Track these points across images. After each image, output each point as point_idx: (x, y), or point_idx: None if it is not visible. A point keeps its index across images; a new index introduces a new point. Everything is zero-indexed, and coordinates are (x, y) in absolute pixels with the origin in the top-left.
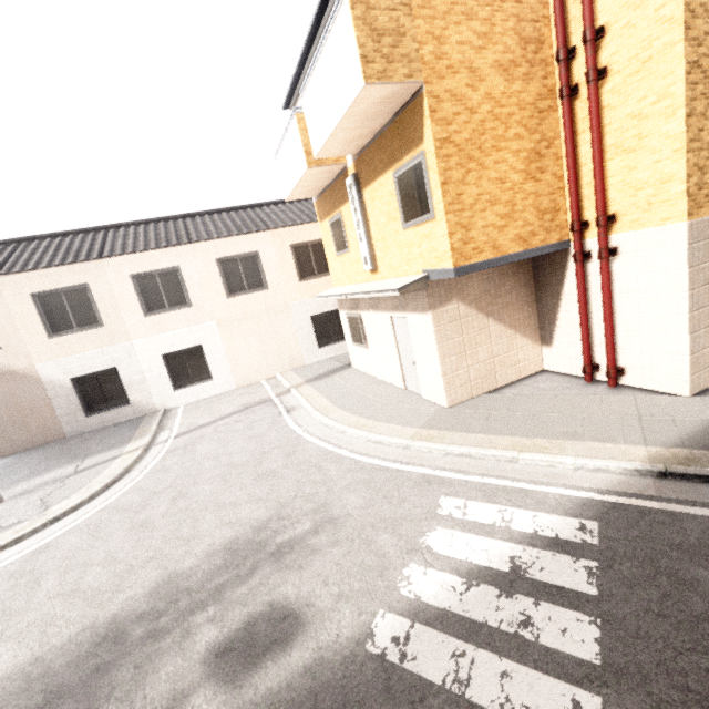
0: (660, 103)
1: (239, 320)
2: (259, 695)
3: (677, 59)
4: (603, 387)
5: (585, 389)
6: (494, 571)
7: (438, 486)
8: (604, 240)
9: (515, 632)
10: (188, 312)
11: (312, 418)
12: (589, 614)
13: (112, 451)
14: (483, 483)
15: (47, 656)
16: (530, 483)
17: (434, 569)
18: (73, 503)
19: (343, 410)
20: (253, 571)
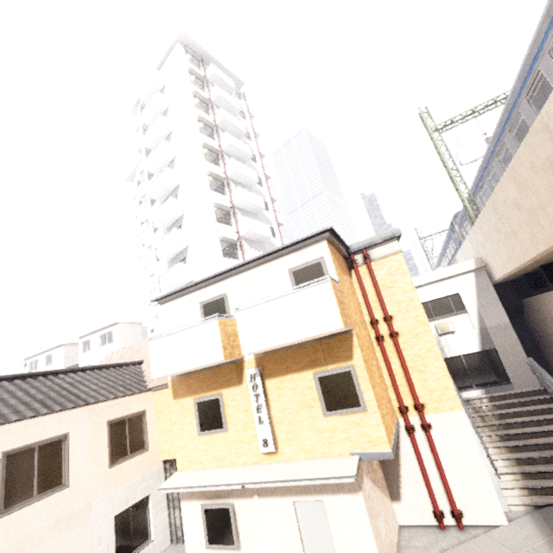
0: (430, 353)
1: None
2: None
3: (431, 337)
4: (453, 530)
5: (447, 536)
6: None
7: None
8: (425, 419)
9: None
10: None
11: None
12: None
13: None
14: None
15: None
16: None
17: None
18: None
19: None
20: None
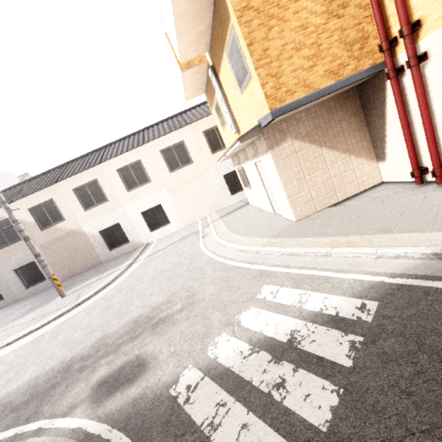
0: None
1: (179, 185)
2: (104, 413)
3: None
4: (433, 186)
5: (415, 191)
6: (275, 341)
7: (265, 278)
8: (411, 49)
9: (269, 391)
10: (150, 186)
11: (213, 239)
12: (336, 383)
13: (115, 268)
14: (298, 274)
15: (40, 375)
16: (333, 272)
17: (235, 338)
18: (87, 296)
19: (231, 232)
20: (139, 334)
